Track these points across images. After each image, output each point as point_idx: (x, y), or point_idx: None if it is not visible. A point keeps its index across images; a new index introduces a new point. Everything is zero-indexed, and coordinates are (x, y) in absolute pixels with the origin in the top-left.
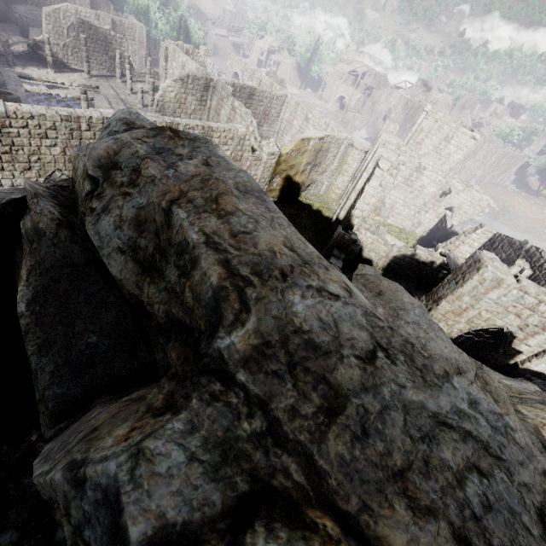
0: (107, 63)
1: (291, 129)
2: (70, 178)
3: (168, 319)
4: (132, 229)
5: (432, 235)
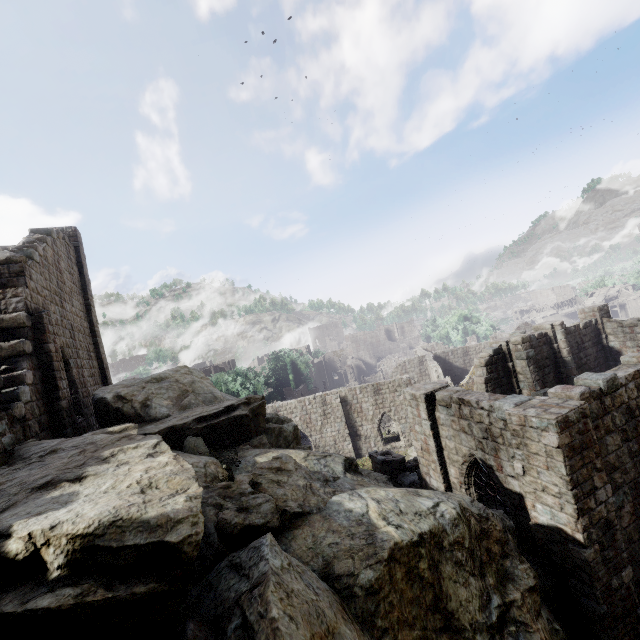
0: None
1: None
2: None
3: None
4: None
5: None
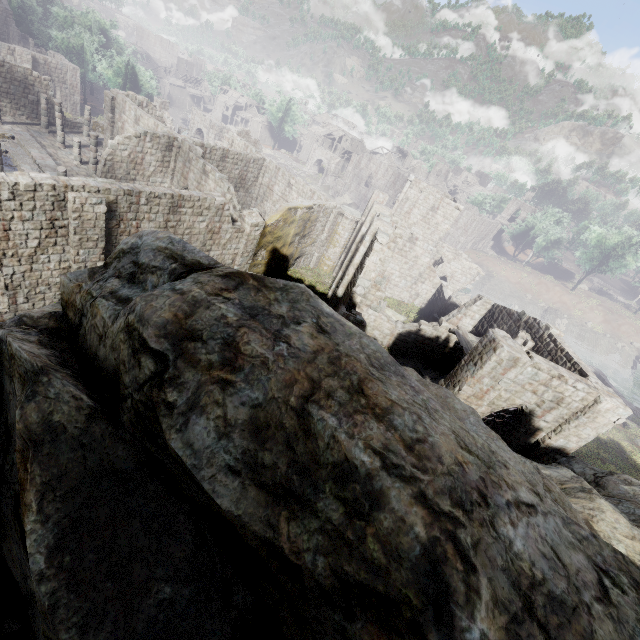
0: (27, 108)
1: (272, 195)
2: (56, 312)
3: (338, 580)
4: (247, 437)
5: (431, 307)
